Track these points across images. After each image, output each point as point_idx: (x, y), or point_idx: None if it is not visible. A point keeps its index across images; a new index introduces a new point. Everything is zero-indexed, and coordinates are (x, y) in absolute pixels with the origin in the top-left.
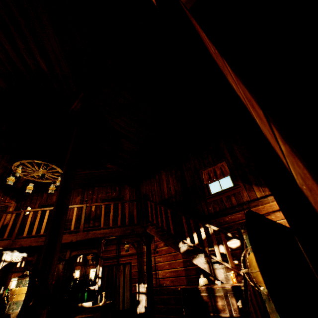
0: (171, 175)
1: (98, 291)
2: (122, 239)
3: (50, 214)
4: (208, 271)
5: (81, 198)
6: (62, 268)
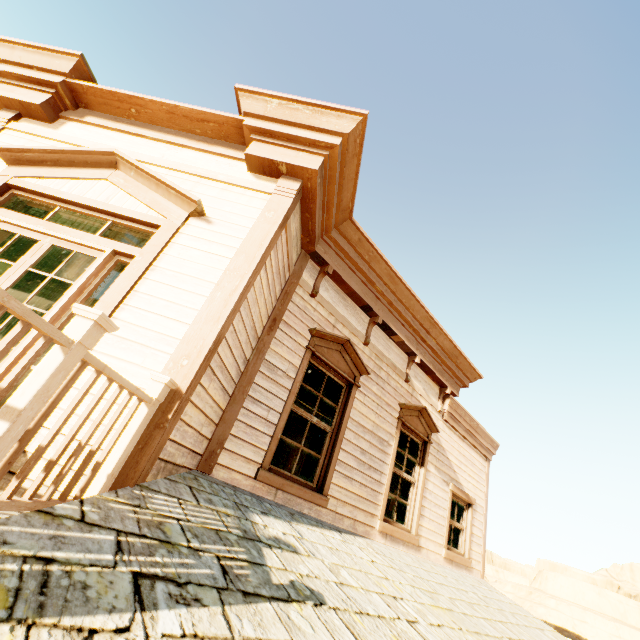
0: None
1: None
2: None
3: None
4: None
5: None
6: None
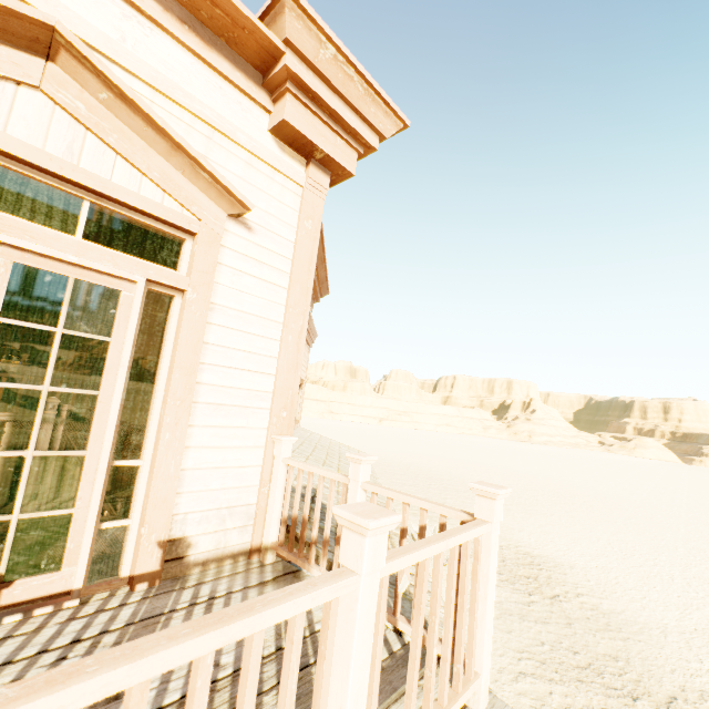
0: None
1: None
2: None
3: None
4: None
5: None
6: None
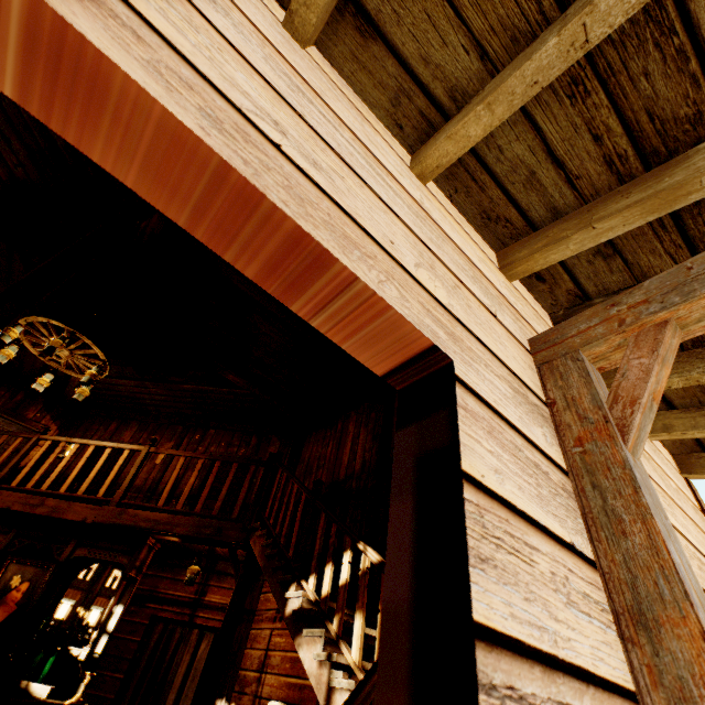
0: (366, 423)
1: (84, 667)
2: (220, 560)
3: (107, 466)
4: (319, 690)
5: (173, 445)
6: (44, 580)
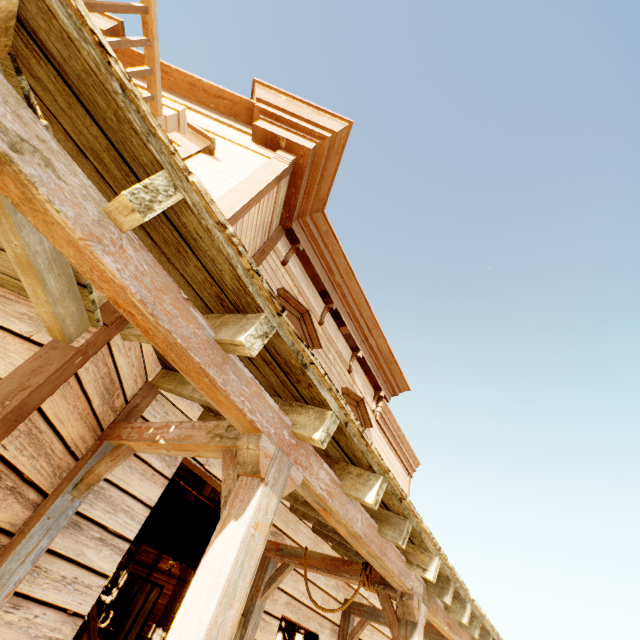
0: None
1: (107, 606)
2: None
3: None
4: None
5: None
6: None
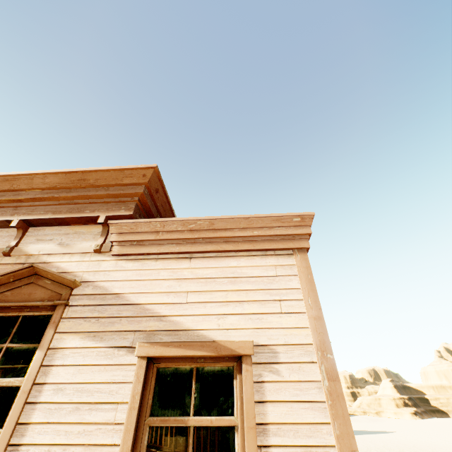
0: None
1: None
2: None
3: None
4: None
5: None
6: None
